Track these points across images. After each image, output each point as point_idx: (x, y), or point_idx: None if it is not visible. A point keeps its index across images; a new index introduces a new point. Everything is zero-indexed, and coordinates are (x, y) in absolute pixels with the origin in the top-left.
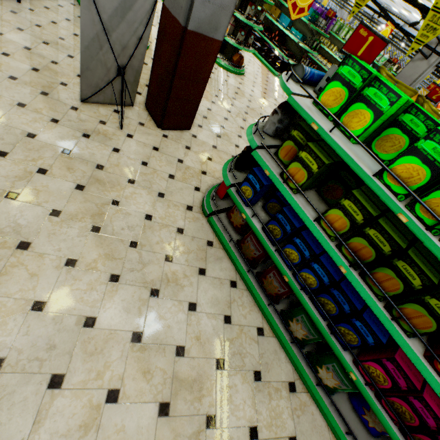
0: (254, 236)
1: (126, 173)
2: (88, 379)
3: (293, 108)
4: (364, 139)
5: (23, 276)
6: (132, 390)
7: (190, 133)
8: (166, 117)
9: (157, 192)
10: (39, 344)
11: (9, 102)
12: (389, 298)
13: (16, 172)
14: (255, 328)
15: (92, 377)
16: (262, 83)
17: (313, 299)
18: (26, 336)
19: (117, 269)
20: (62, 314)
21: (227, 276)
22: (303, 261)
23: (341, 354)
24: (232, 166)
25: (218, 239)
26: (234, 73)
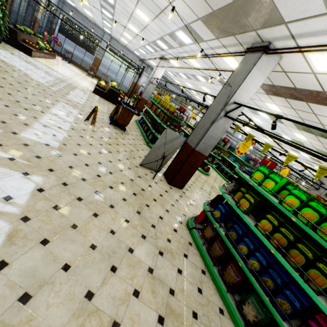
0: (219, 241)
1: (153, 196)
2: (126, 277)
3: (240, 181)
4: (274, 194)
5: (109, 217)
6: (145, 297)
7: (182, 190)
8: (173, 180)
9: (166, 208)
10: (110, 248)
11: (116, 158)
12: (299, 267)
13: (114, 180)
14: (217, 307)
15: (128, 277)
16: (218, 182)
17: (258, 279)
18: (106, 241)
19: (145, 233)
20: (121, 240)
21: (199, 265)
22: (250, 252)
23: (281, 322)
24: (208, 202)
25: (195, 243)
26: (204, 174)
